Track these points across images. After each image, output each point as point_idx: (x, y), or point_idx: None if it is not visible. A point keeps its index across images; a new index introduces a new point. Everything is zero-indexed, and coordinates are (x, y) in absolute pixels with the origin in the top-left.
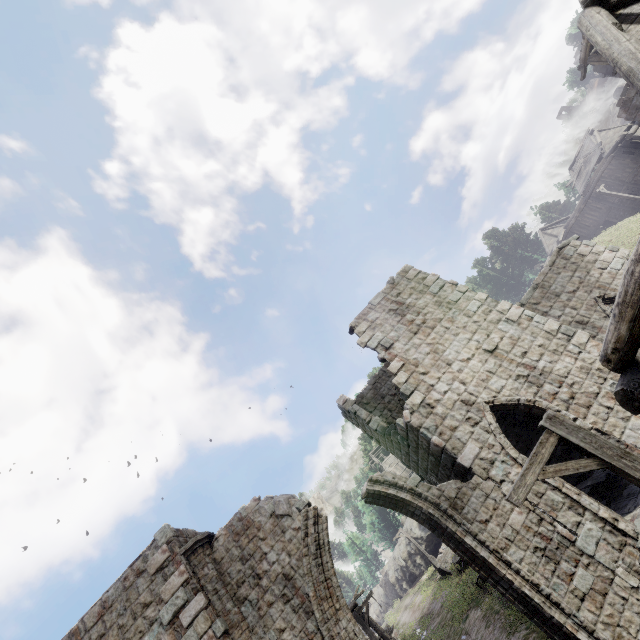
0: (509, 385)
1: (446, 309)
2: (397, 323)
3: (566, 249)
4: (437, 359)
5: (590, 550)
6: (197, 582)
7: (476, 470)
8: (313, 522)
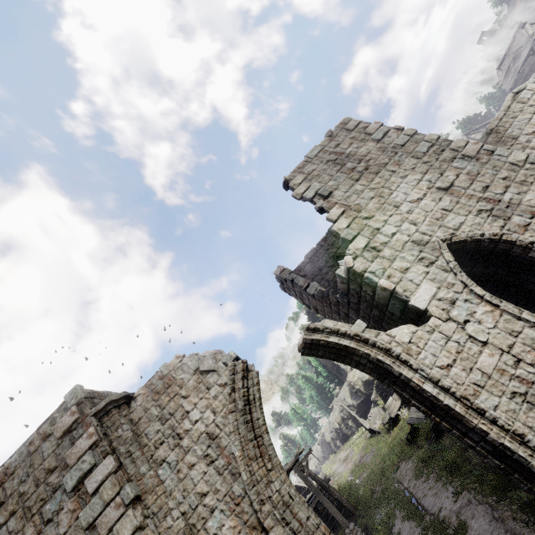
0: (469, 221)
1: (391, 153)
2: (336, 172)
3: (522, 93)
4: (382, 202)
5: None
6: (107, 444)
7: (434, 311)
8: (241, 376)
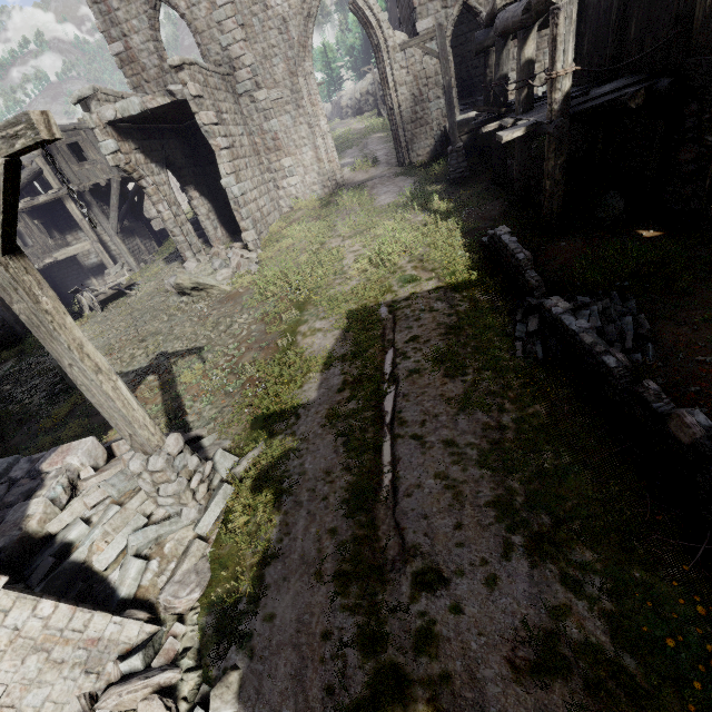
0: None
1: None
2: None
3: None
4: None
5: (432, 110)
6: None
7: None
8: None
